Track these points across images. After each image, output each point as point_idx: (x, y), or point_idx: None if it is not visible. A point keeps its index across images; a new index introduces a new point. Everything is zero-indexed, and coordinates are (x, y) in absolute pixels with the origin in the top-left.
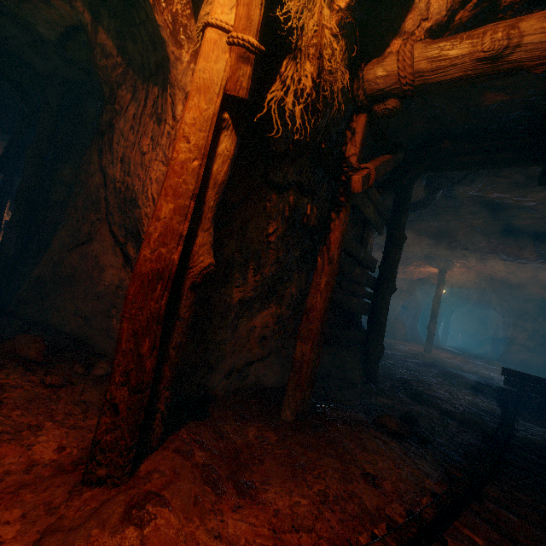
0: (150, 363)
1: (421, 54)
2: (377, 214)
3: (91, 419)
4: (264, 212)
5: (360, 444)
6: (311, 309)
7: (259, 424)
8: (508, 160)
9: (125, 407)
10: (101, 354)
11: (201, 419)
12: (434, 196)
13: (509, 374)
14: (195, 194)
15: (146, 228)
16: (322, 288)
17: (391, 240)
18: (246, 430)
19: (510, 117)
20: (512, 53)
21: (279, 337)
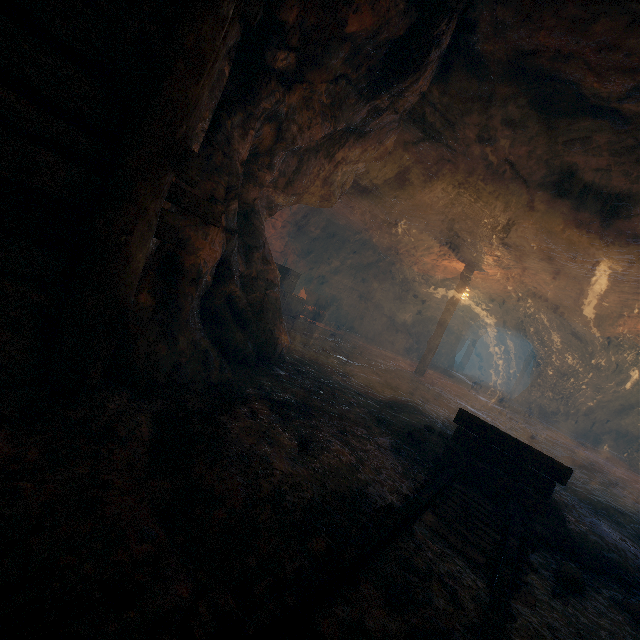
0: None
1: None
2: None
3: None
4: None
5: None
6: None
7: None
8: None
9: None
10: None
11: None
12: (432, 33)
13: (468, 423)
14: None
15: None
16: None
17: None
18: None
19: None
20: None
21: None
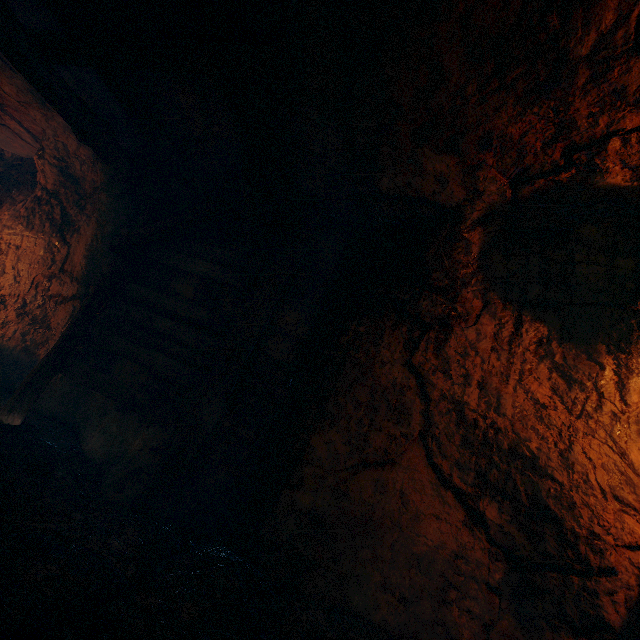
0: None
1: None
2: None
3: None
4: None
5: None
6: None
7: None
8: None
9: None
10: None
11: None
12: None
13: None
14: None
15: (585, 521)
16: None
17: None
18: None
19: None
20: None
21: None
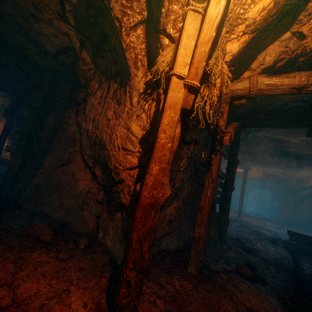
0: (147, 256)
1: (261, 81)
2: (226, 150)
3: (90, 280)
4: (180, 155)
5: (237, 287)
6: (203, 207)
7: (177, 276)
8: (292, 125)
9: (134, 282)
10: (77, 232)
11: (147, 275)
12: (247, 136)
13: (291, 233)
14: (169, 160)
15: (113, 162)
16: (209, 196)
17: (231, 162)
18: (172, 281)
19: (294, 105)
20: (308, 87)
21: (178, 220)
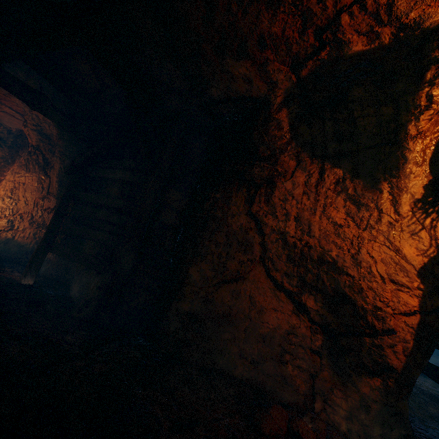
0: None
1: None
2: None
3: None
4: None
5: None
6: None
7: None
8: None
9: None
10: (282, 402)
11: None
12: None
13: None
14: None
15: (370, 299)
16: None
17: None
18: None
19: None
20: None
21: None
